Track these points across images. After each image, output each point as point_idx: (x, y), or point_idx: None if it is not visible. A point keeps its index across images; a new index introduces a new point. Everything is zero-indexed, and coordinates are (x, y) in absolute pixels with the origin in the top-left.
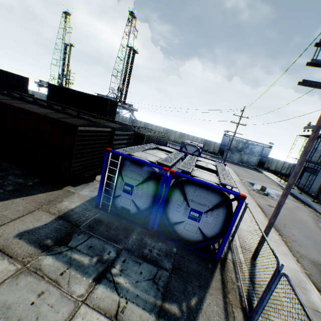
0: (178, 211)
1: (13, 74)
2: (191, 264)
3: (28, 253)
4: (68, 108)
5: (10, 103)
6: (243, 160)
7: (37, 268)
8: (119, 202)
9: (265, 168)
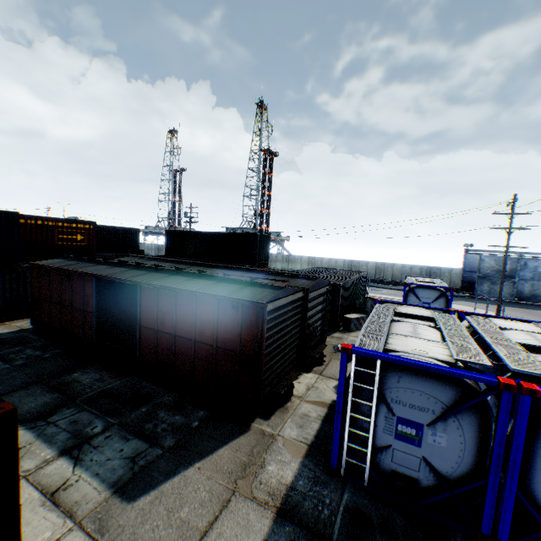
0: None
1: (120, 229)
2: None
3: None
4: (214, 265)
5: (146, 281)
6: (522, 293)
7: None
8: (387, 461)
9: None
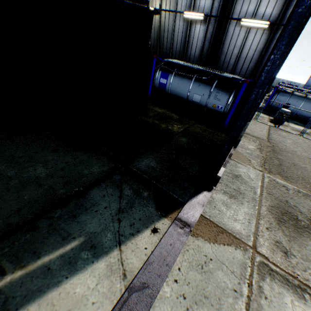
0: None
1: None
2: None
3: None
4: None
5: None
6: None
7: None
8: None
9: None
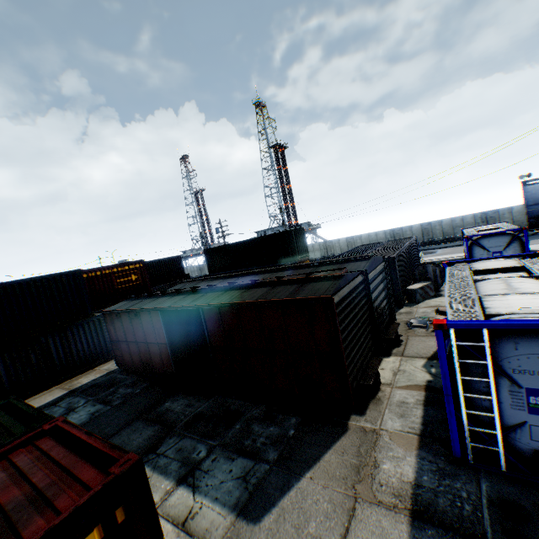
0: None
1: (164, 260)
2: None
3: None
4: (261, 271)
5: (206, 303)
6: None
7: None
8: (524, 440)
9: None
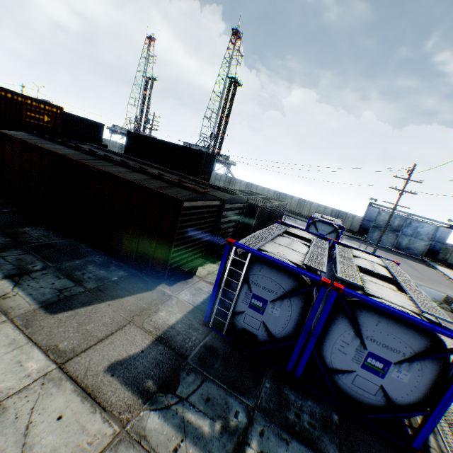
0: (343, 352)
1: (87, 121)
2: (371, 452)
3: (125, 403)
4: (158, 167)
5: (94, 165)
6: (400, 245)
7: (140, 434)
8: (241, 321)
9: (438, 260)
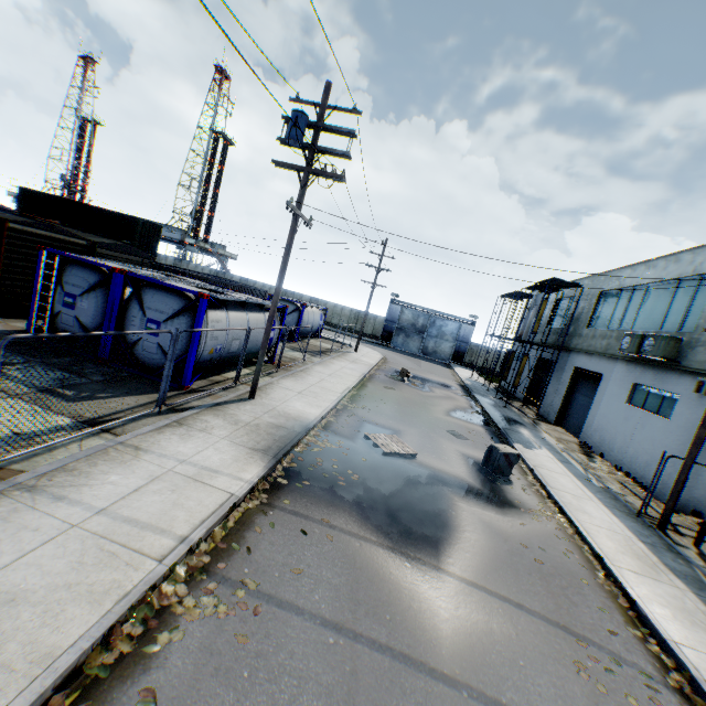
0: (134, 325)
1: None
2: (138, 384)
3: None
4: None
5: None
6: (428, 349)
7: None
8: (61, 323)
9: (466, 363)
